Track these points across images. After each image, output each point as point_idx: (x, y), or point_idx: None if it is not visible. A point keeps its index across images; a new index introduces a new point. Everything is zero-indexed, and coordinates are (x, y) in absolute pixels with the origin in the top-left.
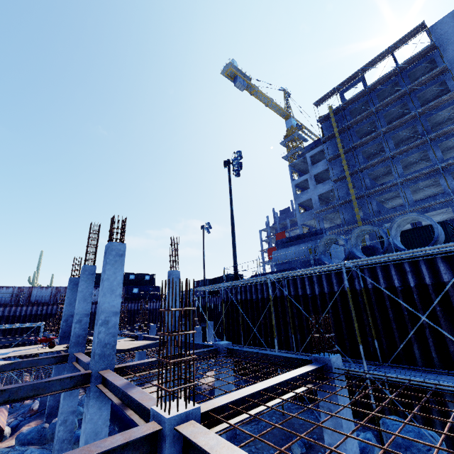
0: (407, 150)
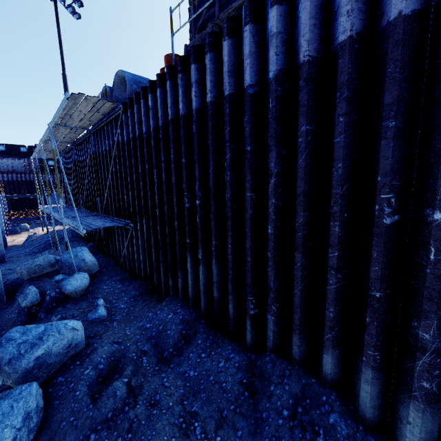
0: None
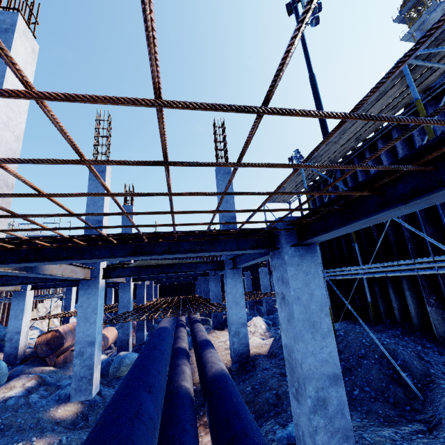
0: None
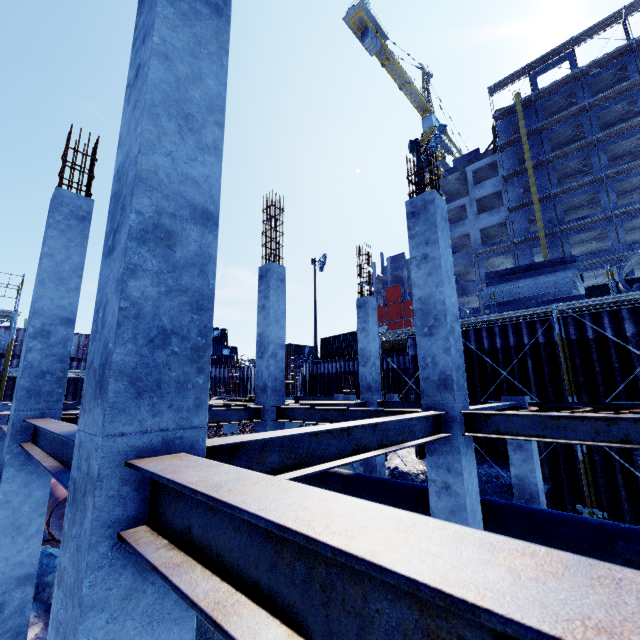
0: (629, 170)
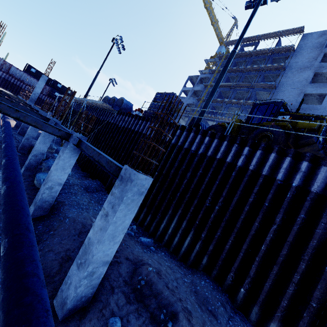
0: (234, 103)
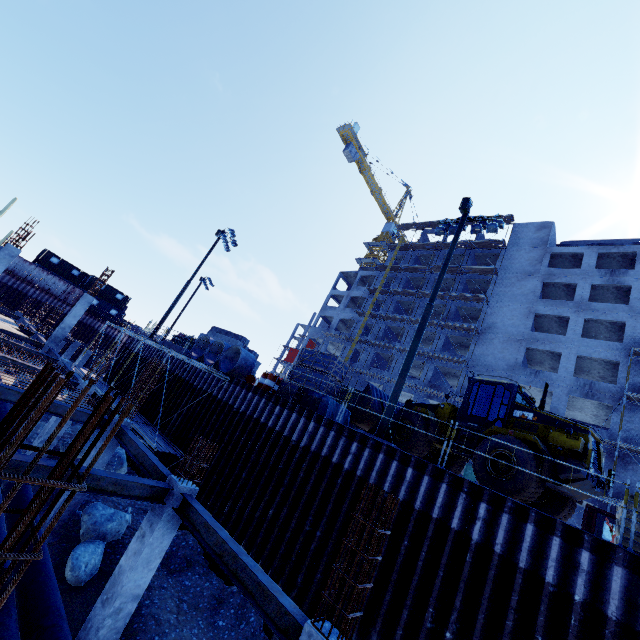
0: None
